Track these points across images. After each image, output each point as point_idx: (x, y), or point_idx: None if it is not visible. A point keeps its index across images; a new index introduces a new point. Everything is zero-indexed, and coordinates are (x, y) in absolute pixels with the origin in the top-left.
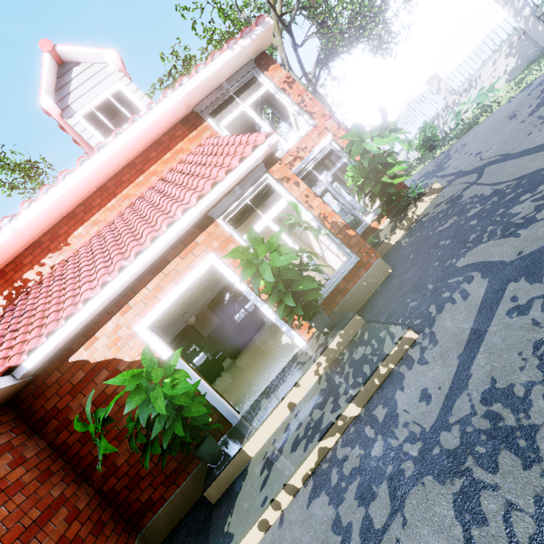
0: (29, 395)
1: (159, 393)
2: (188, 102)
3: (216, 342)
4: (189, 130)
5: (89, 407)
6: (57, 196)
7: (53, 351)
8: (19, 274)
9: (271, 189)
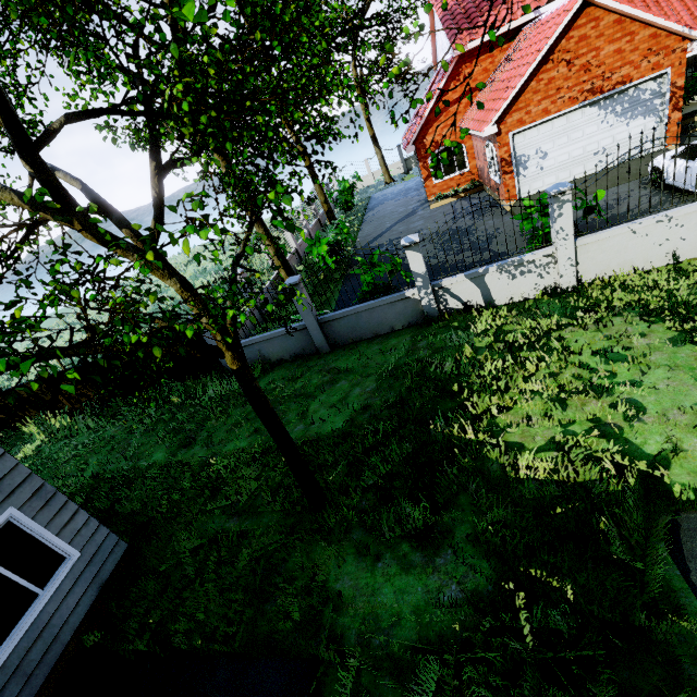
0: None
1: None
2: None
3: None
4: None
5: None
6: None
7: None
8: None
9: None
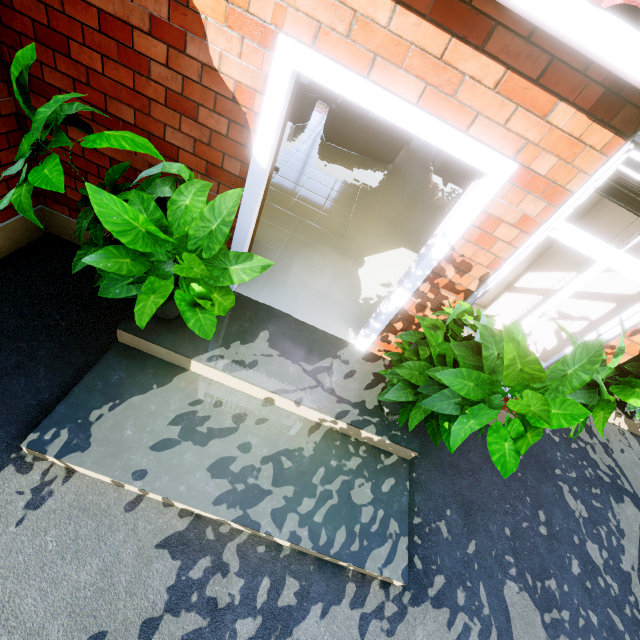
0: None
1: (164, 292)
2: None
3: None
4: None
5: (51, 108)
6: None
7: None
8: None
9: None
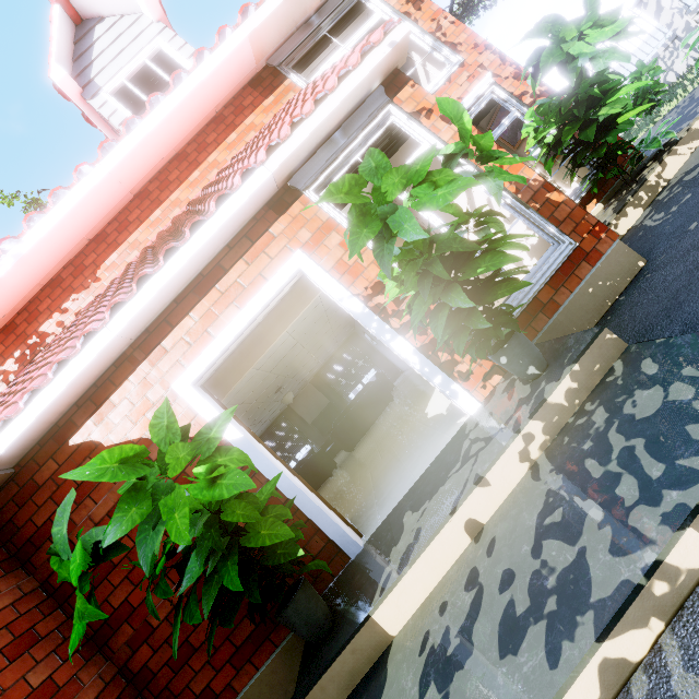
0: (9, 501)
1: (182, 498)
2: (258, 48)
3: (325, 431)
4: (262, 95)
5: (62, 525)
6: (73, 204)
7: (42, 426)
8: (33, 326)
9: (398, 135)
